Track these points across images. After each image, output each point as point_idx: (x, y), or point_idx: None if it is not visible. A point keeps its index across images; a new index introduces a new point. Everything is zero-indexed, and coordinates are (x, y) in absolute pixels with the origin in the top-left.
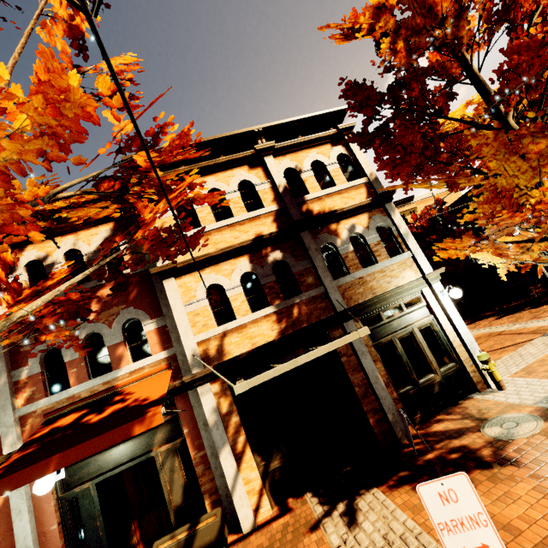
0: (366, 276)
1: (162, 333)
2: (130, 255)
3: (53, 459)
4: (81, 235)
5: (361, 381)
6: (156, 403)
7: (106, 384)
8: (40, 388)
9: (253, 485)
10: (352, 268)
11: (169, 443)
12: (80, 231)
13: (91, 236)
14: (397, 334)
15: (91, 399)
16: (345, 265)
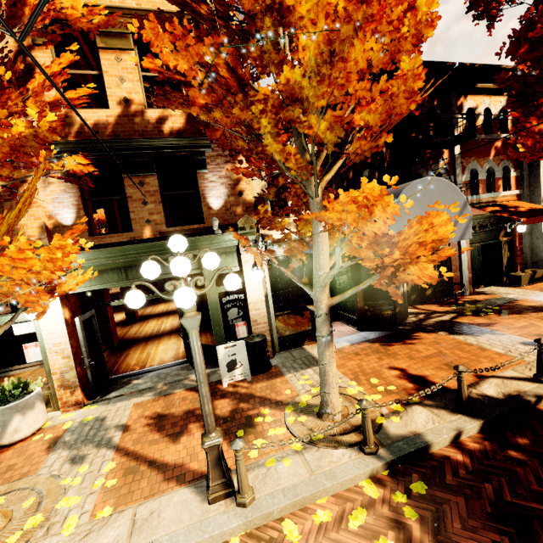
0: None
1: (516, 180)
2: (511, 124)
3: None
4: (492, 99)
5: None
6: None
7: (492, 199)
8: (468, 189)
9: None
10: None
11: (507, 238)
12: (492, 96)
13: (496, 102)
14: None
15: (487, 203)
16: None
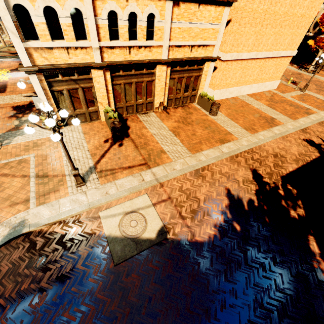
0: None
1: None
2: None
3: None
4: None
5: None
6: None
7: None
8: None
9: None
10: None
11: None
12: None
13: None
14: None
15: None
16: None
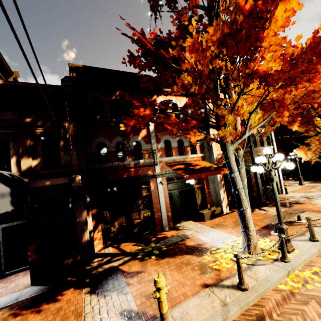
0: (261, 150)
1: (200, 147)
2: None
3: (203, 173)
4: (177, 98)
5: (254, 182)
6: (220, 167)
7: (184, 159)
8: (164, 153)
9: (225, 202)
10: (258, 145)
11: (198, 185)
12: (177, 96)
13: (180, 100)
14: (264, 171)
15: (179, 162)
16: (256, 143)
